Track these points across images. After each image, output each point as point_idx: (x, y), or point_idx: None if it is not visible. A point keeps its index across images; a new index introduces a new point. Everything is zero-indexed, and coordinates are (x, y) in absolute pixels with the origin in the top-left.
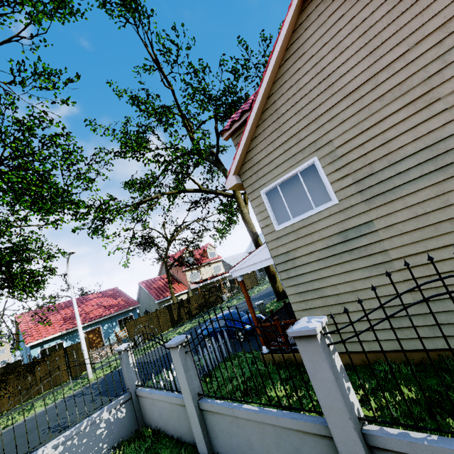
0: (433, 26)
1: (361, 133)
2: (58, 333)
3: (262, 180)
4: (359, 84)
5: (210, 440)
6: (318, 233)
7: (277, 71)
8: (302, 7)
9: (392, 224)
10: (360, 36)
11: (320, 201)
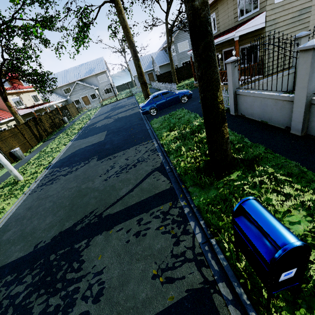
0: None
1: None
2: None
3: None
4: None
5: None
6: (292, 9)
7: None
8: None
9: None
10: None
11: None
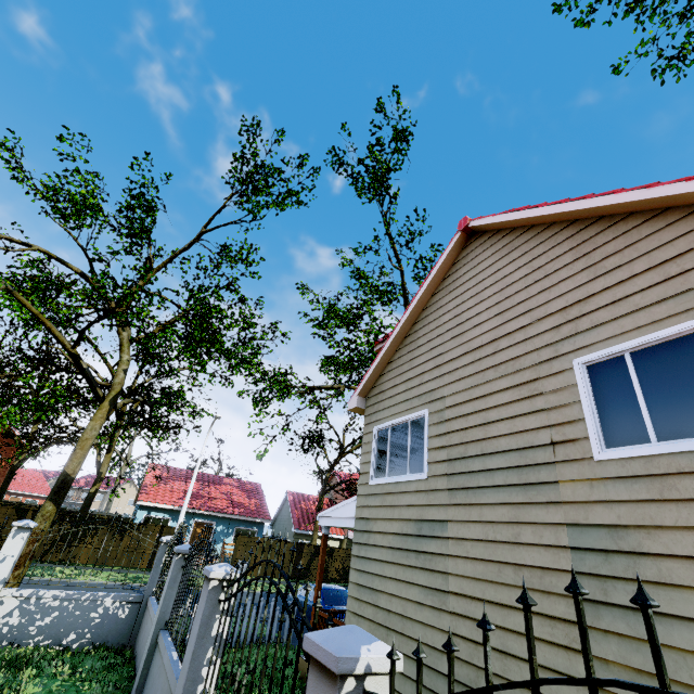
0: (556, 307)
1: (470, 401)
2: (171, 505)
3: (380, 414)
4: (483, 342)
5: (144, 686)
6: (400, 510)
7: (430, 299)
8: (466, 244)
9: (463, 538)
10: (498, 291)
11: (416, 468)
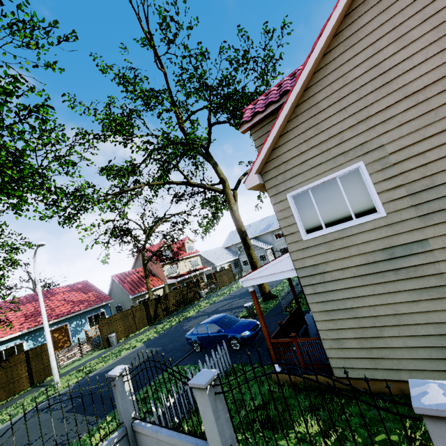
0: None
1: (422, 140)
2: (18, 332)
3: (289, 182)
4: (426, 83)
5: None
6: (357, 247)
7: (320, 59)
8: None
9: None
10: (432, 29)
11: (362, 212)
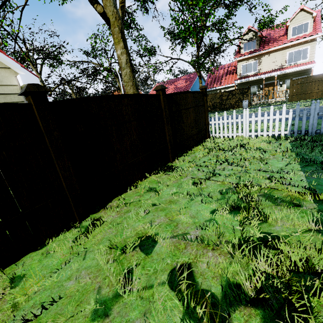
0: None
1: None
2: None
3: None
4: None
5: None
6: None
7: None
8: None
9: None
10: None
11: None
